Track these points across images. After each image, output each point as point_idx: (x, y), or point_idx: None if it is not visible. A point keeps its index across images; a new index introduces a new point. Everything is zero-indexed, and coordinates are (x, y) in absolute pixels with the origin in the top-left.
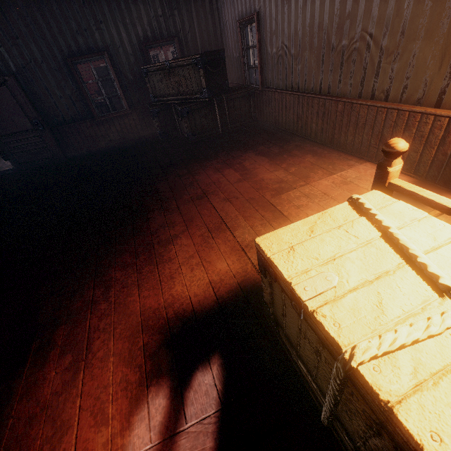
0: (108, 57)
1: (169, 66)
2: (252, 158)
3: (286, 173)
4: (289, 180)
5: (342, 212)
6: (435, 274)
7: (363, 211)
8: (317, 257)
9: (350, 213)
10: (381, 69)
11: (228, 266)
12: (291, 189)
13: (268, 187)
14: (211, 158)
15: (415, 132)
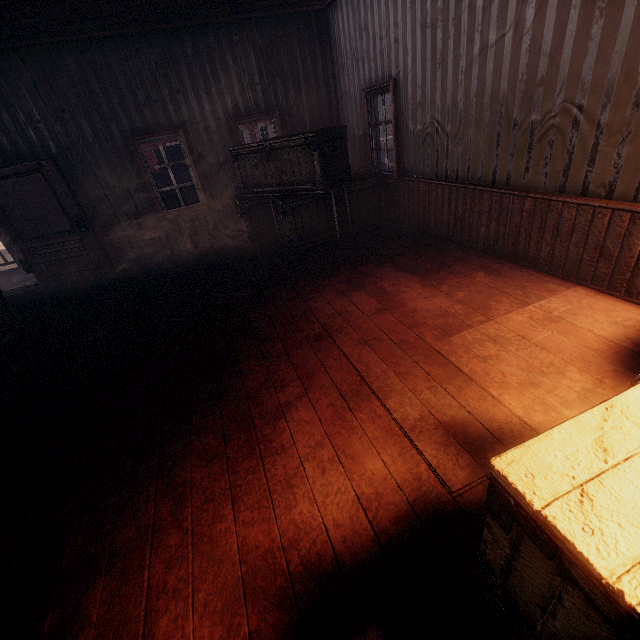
0: (184, 135)
1: (269, 147)
2: (392, 276)
3: (451, 301)
4: (458, 312)
5: None
6: None
7: None
8: None
9: None
10: (599, 154)
11: (386, 466)
12: (465, 328)
13: (426, 324)
14: (329, 275)
15: None
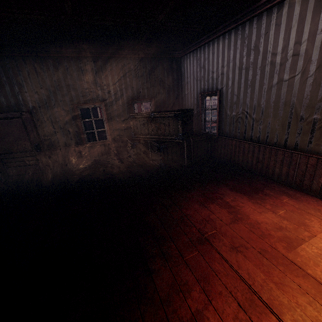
0: (104, 106)
1: (153, 116)
2: (230, 194)
3: (278, 217)
4: (288, 226)
5: None
6: None
7: None
8: None
9: None
10: None
11: None
12: (302, 242)
13: (272, 235)
14: (189, 189)
15: None
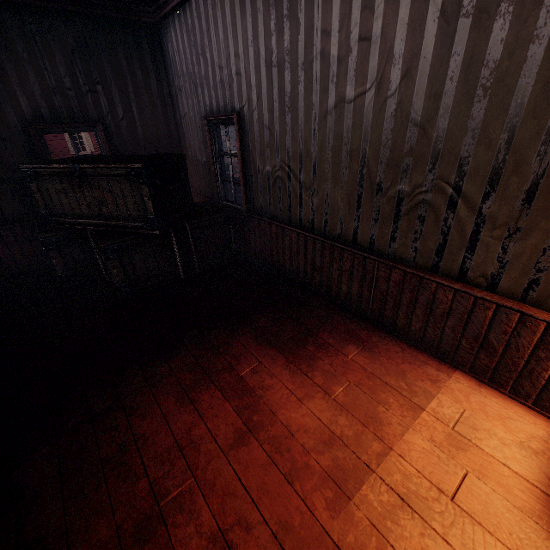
0: None
1: (80, 172)
2: (252, 354)
3: (332, 407)
4: (345, 433)
5: None
6: None
7: None
8: None
9: None
10: (480, 242)
11: None
12: (364, 476)
13: (310, 468)
14: (169, 351)
15: None
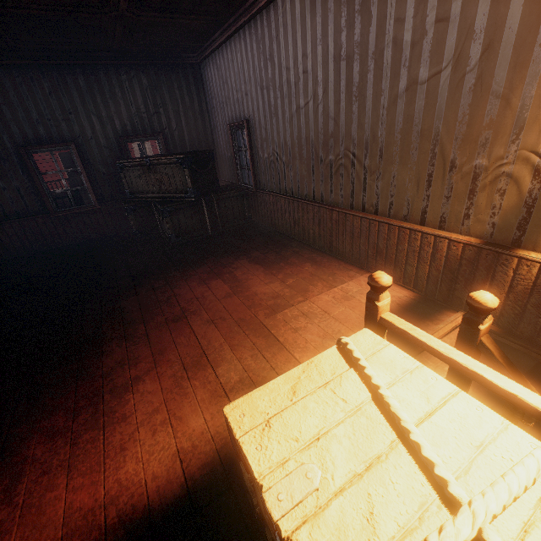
0: (76, 148)
1: (149, 163)
2: (245, 267)
3: (283, 286)
4: (286, 294)
5: (330, 361)
6: (430, 460)
7: (353, 360)
8: (297, 437)
9: (339, 362)
10: (367, 185)
11: (205, 422)
12: (288, 307)
13: (261, 304)
14: (197, 266)
15: (407, 246)
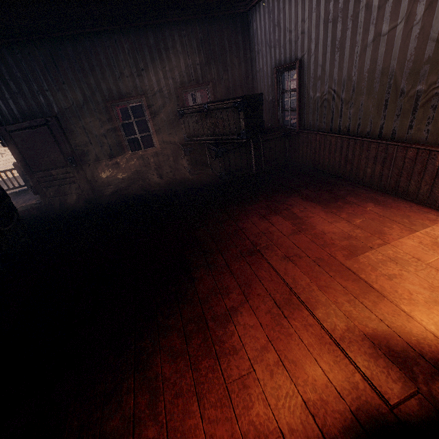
0: (146, 100)
1: (207, 109)
2: (300, 204)
3: (351, 226)
4: (359, 235)
5: None
6: None
7: None
8: None
9: None
10: None
11: (325, 373)
12: (368, 249)
13: (335, 244)
14: (252, 202)
15: None
